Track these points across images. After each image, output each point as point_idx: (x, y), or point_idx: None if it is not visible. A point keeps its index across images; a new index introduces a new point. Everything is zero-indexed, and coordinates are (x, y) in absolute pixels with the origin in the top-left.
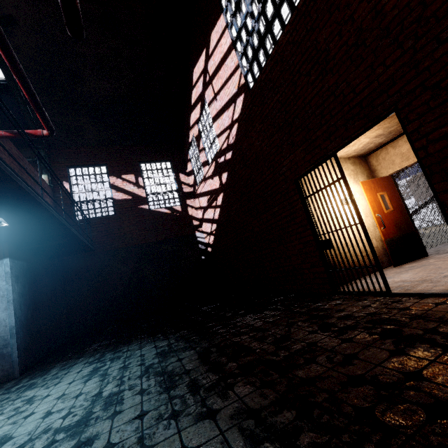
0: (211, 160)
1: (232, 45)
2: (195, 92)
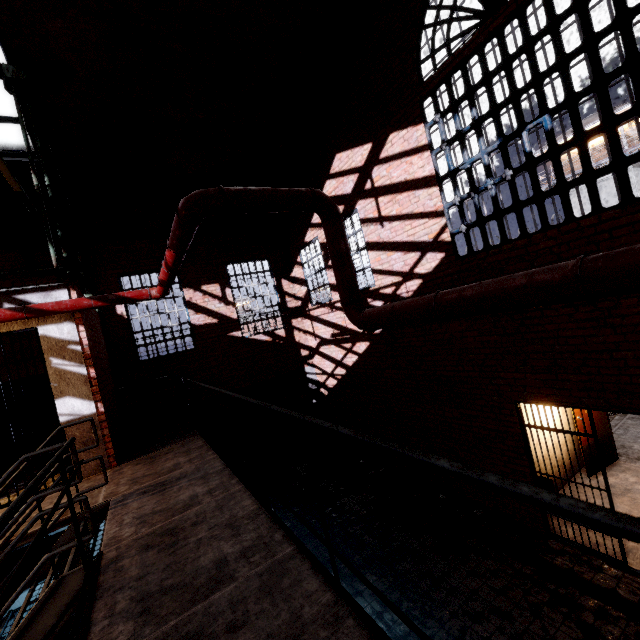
0: None
1: (434, 178)
2: (334, 186)
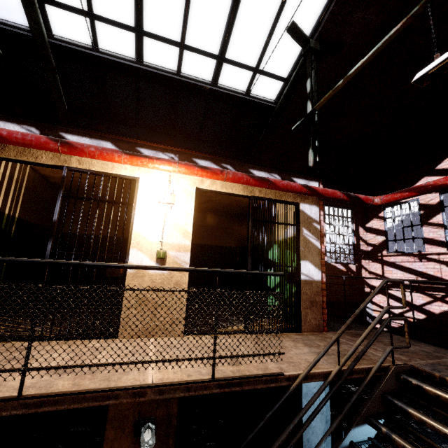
0: None
1: None
2: None
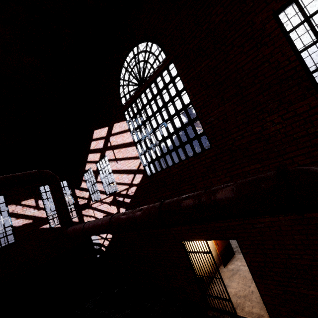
0: (109, 193)
1: (133, 143)
2: (95, 144)
